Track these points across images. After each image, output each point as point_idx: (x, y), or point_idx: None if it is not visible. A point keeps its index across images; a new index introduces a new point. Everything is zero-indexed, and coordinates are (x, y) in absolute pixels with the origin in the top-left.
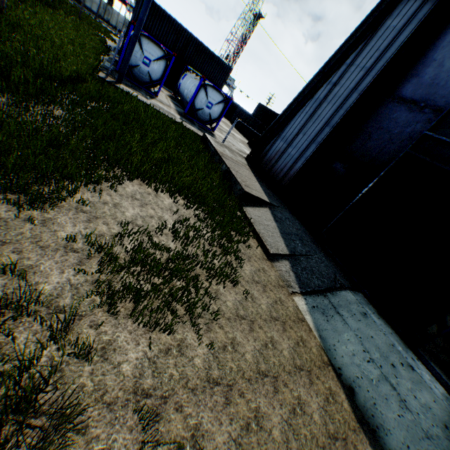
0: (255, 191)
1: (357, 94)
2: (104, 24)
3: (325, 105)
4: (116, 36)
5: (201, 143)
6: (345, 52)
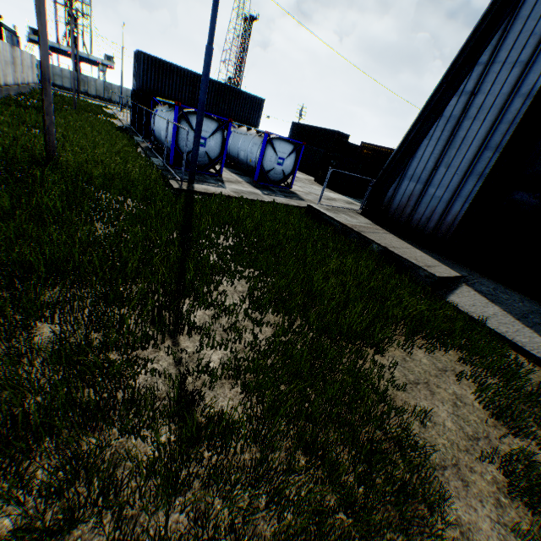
0: (437, 268)
1: (521, 99)
2: (84, 97)
3: (468, 123)
4: (107, 108)
5: (310, 219)
6: (471, 48)
